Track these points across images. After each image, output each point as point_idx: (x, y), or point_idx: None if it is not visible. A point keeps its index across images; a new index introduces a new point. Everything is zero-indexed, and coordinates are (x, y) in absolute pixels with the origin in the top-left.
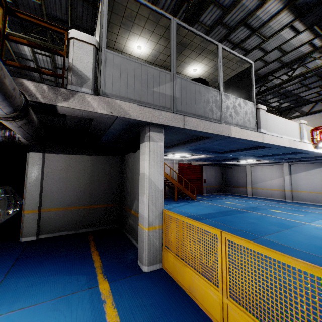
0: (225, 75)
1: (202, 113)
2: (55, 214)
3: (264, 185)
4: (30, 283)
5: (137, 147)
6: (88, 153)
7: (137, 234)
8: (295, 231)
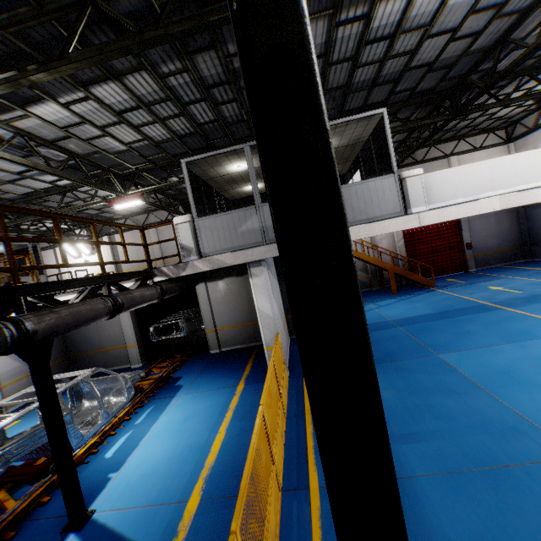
0: (361, 131)
1: None
2: (227, 331)
3: None
4: (206, 380)
5: None
6: (239, 274)
7: None
8: (521, 346)
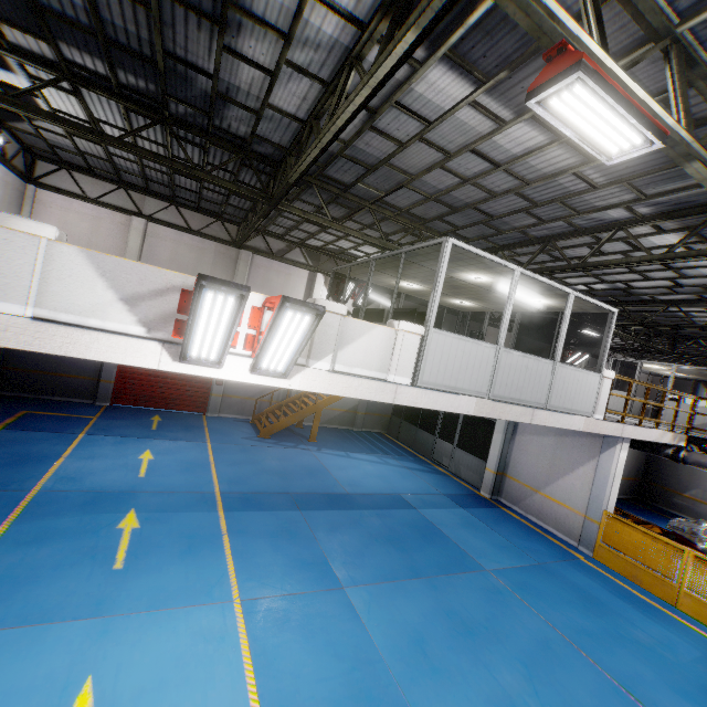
0: None
1: None
2: None
3: None
4: None
5: None
6: None
7: (696, 513)
8: None
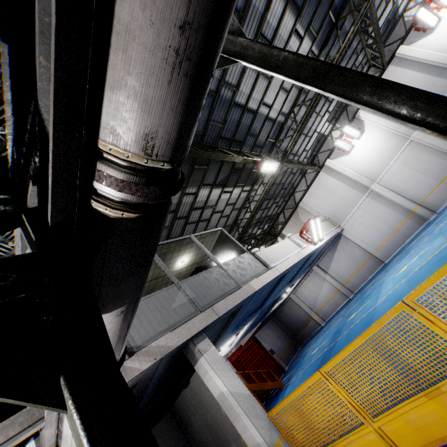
0: (208, 247)
1: (221, 292)
2: None
3: (322, 301)
4: None
5: (186, 377)
6: None
7: None
8: (375, 320)
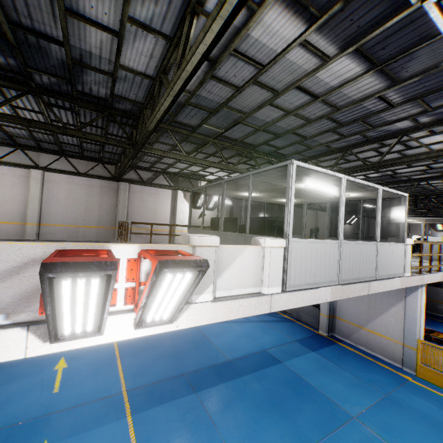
0: None
1: None
2: None
3: None
4: None
5: None
6: None
7: None
8: None
